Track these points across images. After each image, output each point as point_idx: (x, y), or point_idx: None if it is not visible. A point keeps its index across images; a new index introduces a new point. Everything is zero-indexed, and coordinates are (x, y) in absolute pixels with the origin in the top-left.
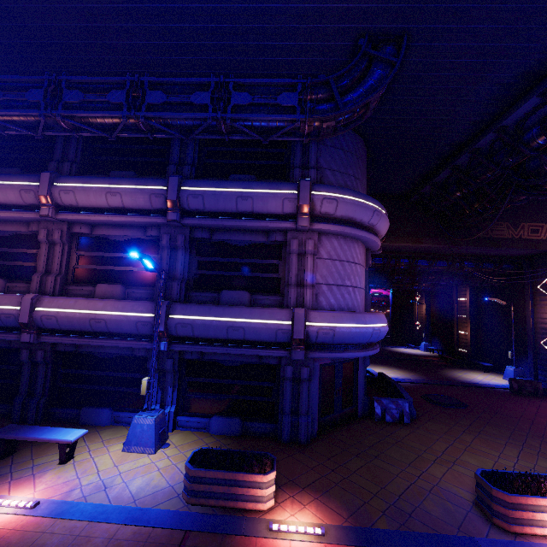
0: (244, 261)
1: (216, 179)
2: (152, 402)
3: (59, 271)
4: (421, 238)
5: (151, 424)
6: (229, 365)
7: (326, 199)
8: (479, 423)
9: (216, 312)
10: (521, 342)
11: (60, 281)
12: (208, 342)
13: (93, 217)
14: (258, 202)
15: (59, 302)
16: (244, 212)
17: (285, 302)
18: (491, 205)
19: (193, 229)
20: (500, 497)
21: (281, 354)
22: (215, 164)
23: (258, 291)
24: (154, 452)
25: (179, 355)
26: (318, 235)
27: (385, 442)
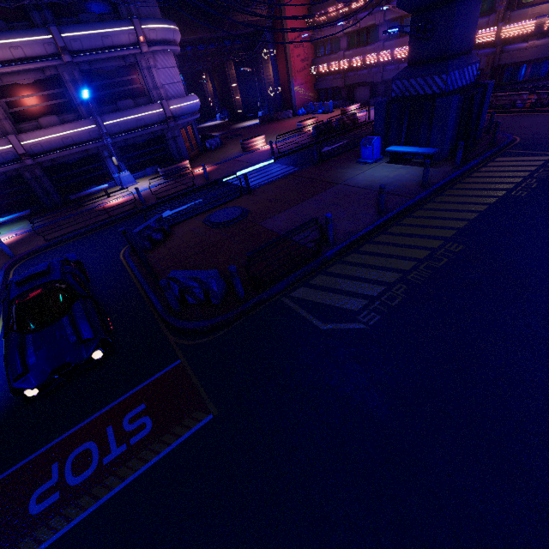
0: (118, 81)
1: (70, 19)
2: (116, 173)
3: (4, 117)
4: (196, 31)
5: (129, 174)
6: (141, 143)
7: (151, 30)
8: (246, 138)
9: (126, 114)
10: (263, 95)
11: (12, 124)
12: (128, 132)
13: (8, 70)
14: (115, 38)
15: (34, 135)
16: (108, 47)
17: (153, 100)
18: (227, 4)
19: (78, 64)
20: (245, 143)
21: (164, 127)
22: (59, 3)
23: (135, 98)
24: (137, 183)
25: (115, 145)
26: (152, 54)
27: (215, 153)
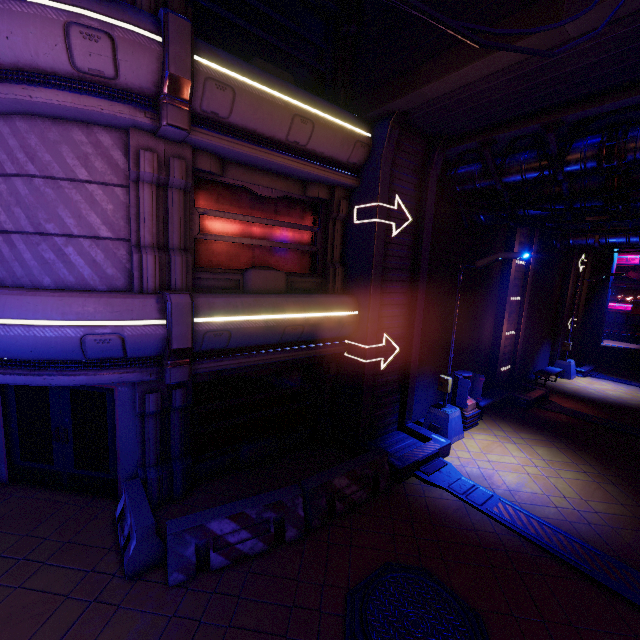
0: None
1: None
2: None
3: None
4: None
5: None
6: None
7: None
8: None
9: None
10: None
11: None
12: None
13: None
14: None
15: None
16: None
17: None
18: None
19: None
20: None
21: None
22: None
23: None
24: None
25: None
26: None
27: None
